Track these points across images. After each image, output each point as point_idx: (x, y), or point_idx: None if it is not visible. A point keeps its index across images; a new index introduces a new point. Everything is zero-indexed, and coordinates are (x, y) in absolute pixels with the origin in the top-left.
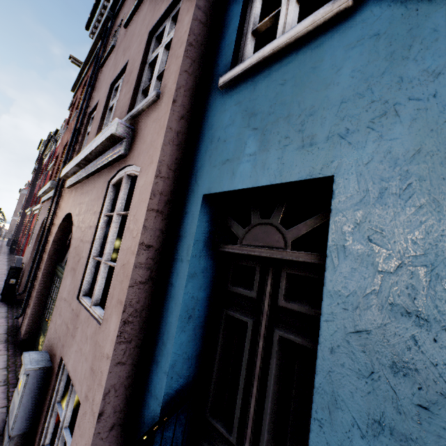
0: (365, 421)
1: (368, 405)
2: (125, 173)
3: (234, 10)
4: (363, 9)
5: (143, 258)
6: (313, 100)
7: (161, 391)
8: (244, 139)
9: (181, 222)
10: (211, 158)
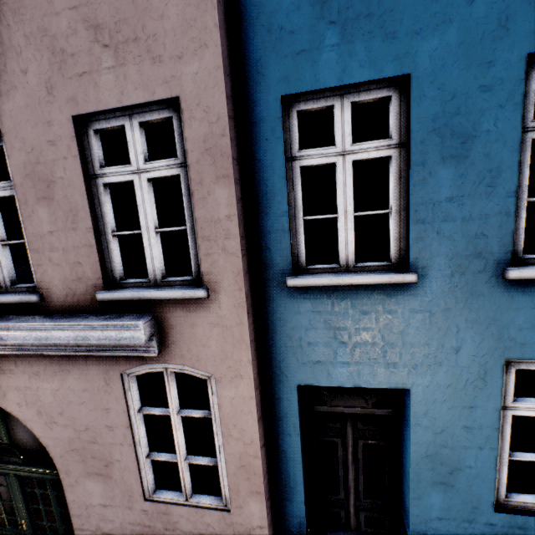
0: (431, 483)
1: (432, 478)
2: (165, 370)
3: (274, 181)
4: (420, 287)
5: (264, 454)
6: (392, 338)
7: (302, 512)
8: (334, 348)
9: (275, 406)
10: (296, 355)
